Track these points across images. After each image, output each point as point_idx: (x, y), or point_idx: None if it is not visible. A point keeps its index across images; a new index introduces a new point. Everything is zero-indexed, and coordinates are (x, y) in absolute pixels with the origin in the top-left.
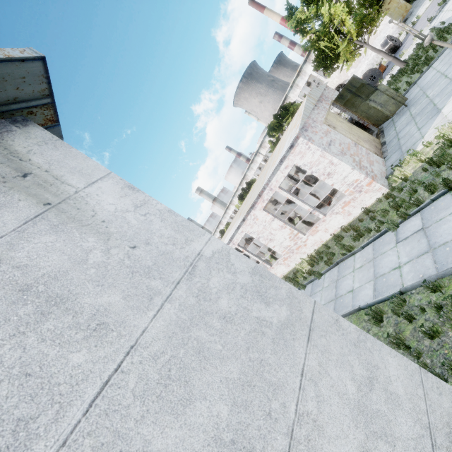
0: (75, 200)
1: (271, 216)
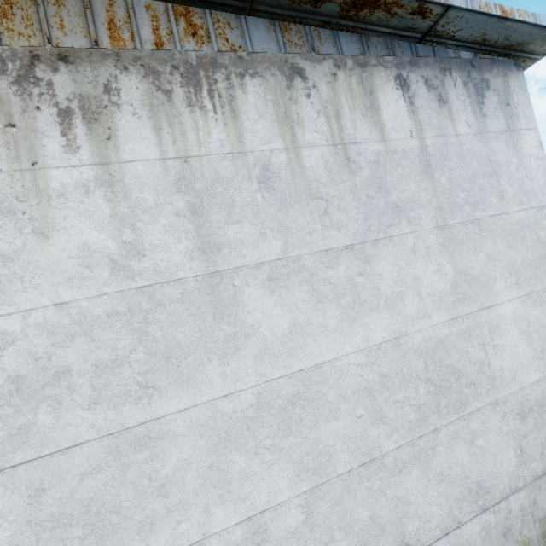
0: (518, 134)
1: None
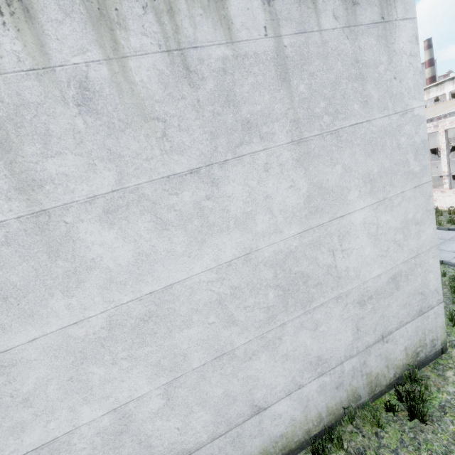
0: (392, 26)
1: None
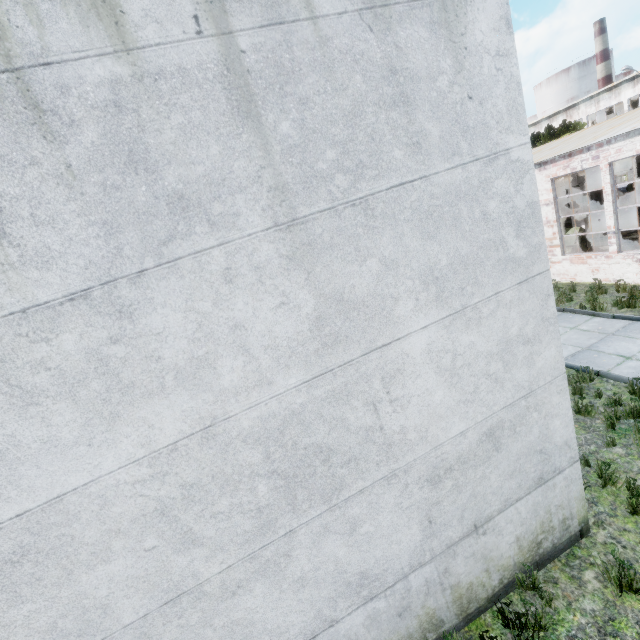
0: (459, 2)
1: (551, 197)
